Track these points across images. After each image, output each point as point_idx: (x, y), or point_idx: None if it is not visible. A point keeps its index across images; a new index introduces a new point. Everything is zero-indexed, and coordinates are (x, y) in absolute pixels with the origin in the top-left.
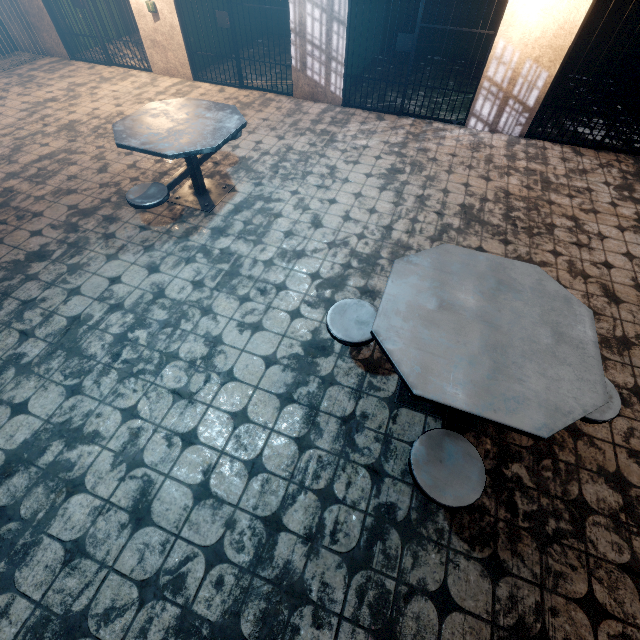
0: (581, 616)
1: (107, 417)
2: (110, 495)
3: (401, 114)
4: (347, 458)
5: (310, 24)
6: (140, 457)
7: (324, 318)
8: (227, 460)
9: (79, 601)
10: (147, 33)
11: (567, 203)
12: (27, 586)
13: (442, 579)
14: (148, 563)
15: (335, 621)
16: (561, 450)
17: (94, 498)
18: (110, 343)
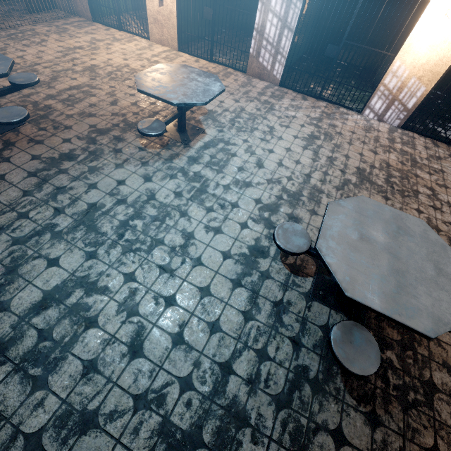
0: None
1: (114, 277)
2: (115, 332)
3: (319, 98)
4: (277, 330)
5: (268, 27)
6: (136, 309)
7: (263, 231)
8: (196, 320)
9: (92, 403)
10: (152, 13)
11: (427, 178)
12: (56, 387)
13: (338, 422)
14: (140, 383)
15: (266, 441)
16: (419, 346)
17: (104, 333)
18: (117, 226)
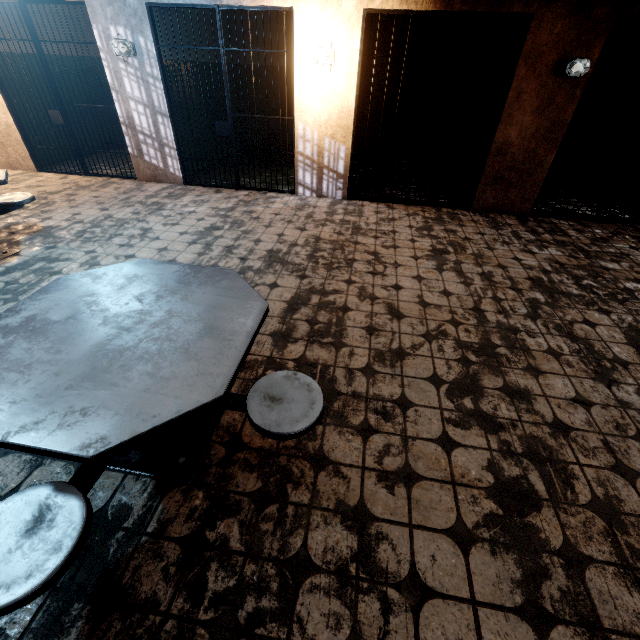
0: None
1: None
2: None
3: (239, 188)
4: None
5: (137, 117)
6: None
7: None
8: None
9: None
10: None
11: (371, 242)
12: None
13: None
14: None
15: None
16: (295, 488)
17: None
18: None
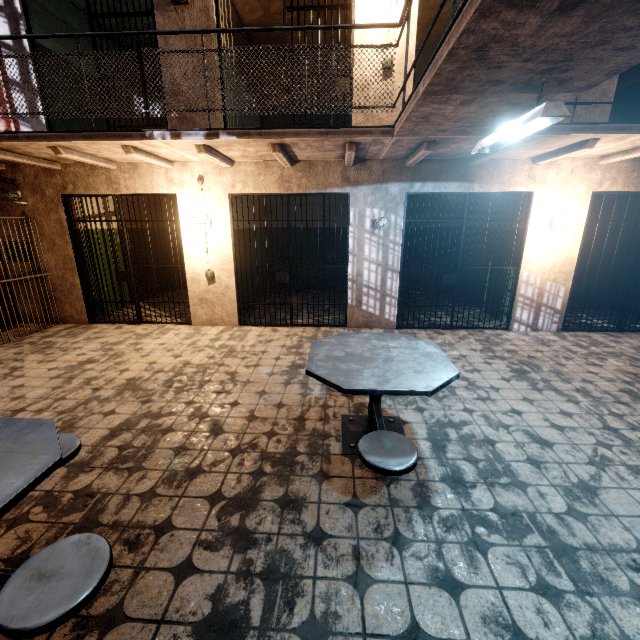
0: None
1: None
2: None
3: (451, 328)
4: None
5: (366, 274)
6: None
7: None
8: None
9: None
10: (197, 294)
11: None
12: None
13: None
14: None
15: None
16: None
17: None
18: None
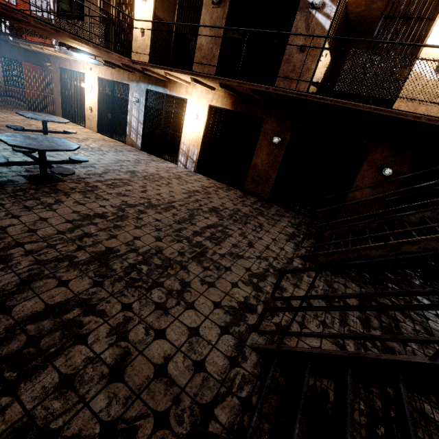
0: None
1: None
2: None
3: (159, 157)
4: None
5: (133, 122)
6: None
7: None
8: None
9: None
10: (87, 115)
11: (176, 181)
12: None
13: None
14: None
15: None
16: (54, 194)
17: None
18: None
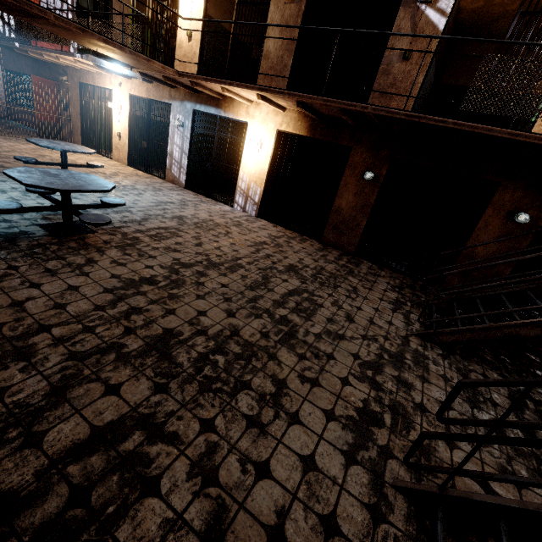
0: (4, 267)
1: None
2: None
3: (209, 197)
4: None
5: (175, 152)
6: None
7: None
8: None
9: None
10: (115, 144)
11: (236, 230)
12: None
13: None
14: None
15: None
16: (84, 251)
17: None
18: None
